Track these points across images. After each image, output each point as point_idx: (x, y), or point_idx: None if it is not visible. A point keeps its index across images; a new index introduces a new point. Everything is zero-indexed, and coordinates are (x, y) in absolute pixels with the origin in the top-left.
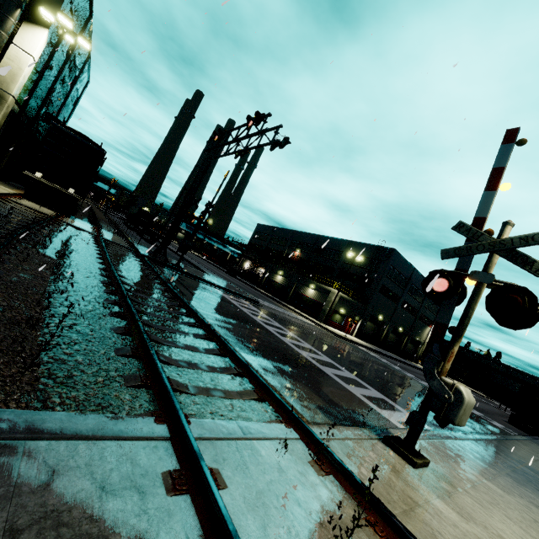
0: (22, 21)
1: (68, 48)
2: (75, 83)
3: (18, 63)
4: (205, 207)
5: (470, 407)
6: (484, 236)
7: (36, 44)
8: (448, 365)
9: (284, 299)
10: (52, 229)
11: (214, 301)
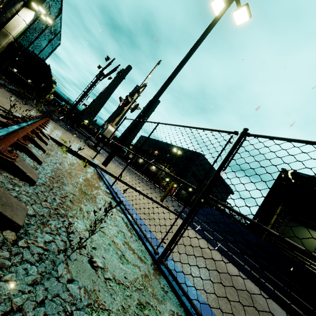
0: (24, 6)
1: (47, 24)
2: (51, 41)
3: (18, 23)
4: (92, 101)
5: (111, 132)
6: (137, 88)
7: (28, 17)
8: (113, 123)
9: (140, 170)
10: (10, 85)
11: (78, 135)
